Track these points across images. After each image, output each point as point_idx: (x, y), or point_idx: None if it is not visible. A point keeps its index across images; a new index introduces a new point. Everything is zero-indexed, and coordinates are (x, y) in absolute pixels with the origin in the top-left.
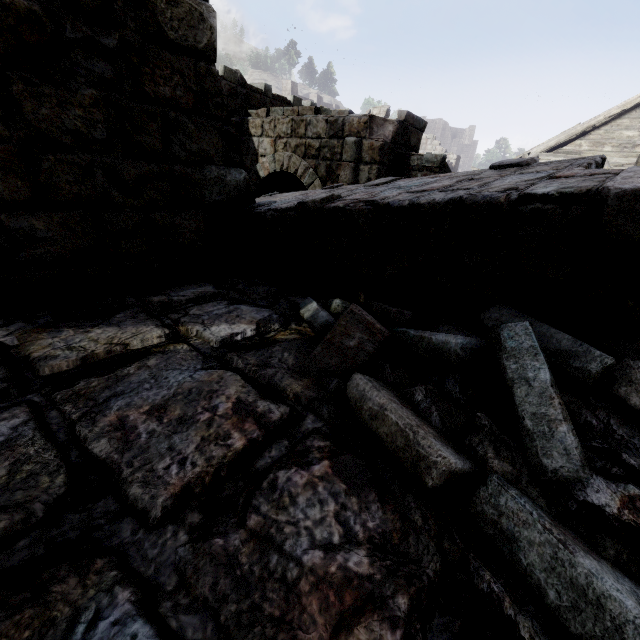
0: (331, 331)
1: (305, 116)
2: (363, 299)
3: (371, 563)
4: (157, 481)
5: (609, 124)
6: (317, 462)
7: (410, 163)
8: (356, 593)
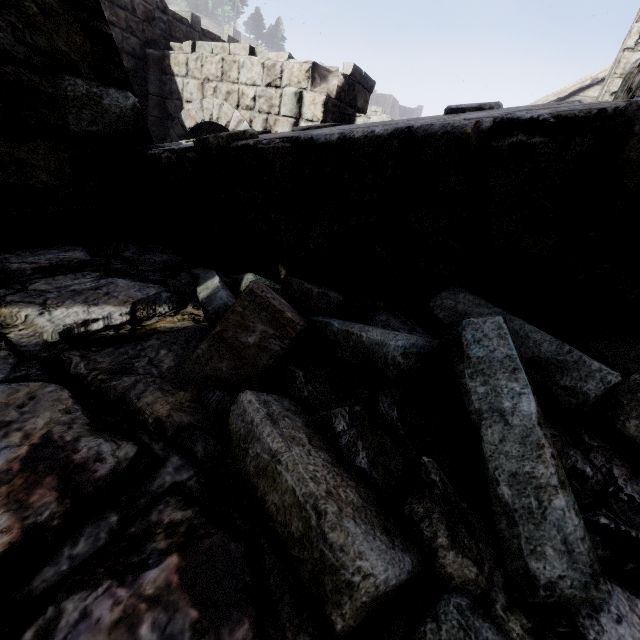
0: (222, 321)
1: (238, 56)
2: (284, 275)
3: None
4: None
5: None
6: (154, 563)
7: None
8: None
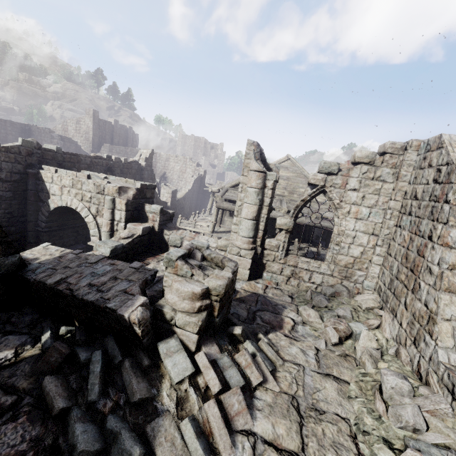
0: (45, 355)
1: (81, 179)
2: (77, 324)
3: (27, 446)
4: None
5: None
6: (21, 417)
7: (145, 209)
8: (17, 455)
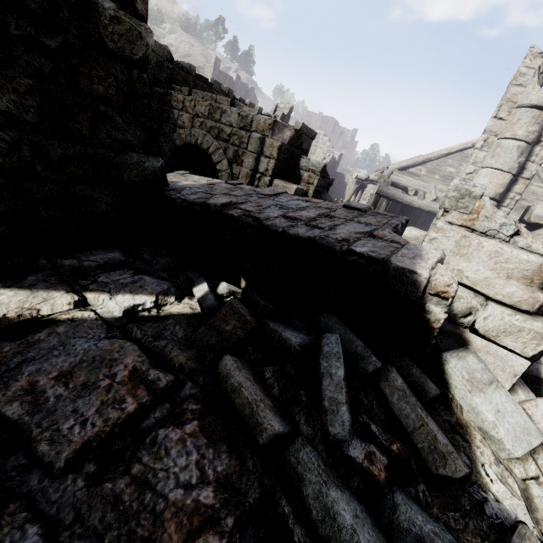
0: (214, 316)
1: (222, 105)
2: (244, 284)
3: (215, 496)
4: (62, 439)
5: (440, 160)
6: (189, 422)
7: (300, 163)
8: (201, 517)
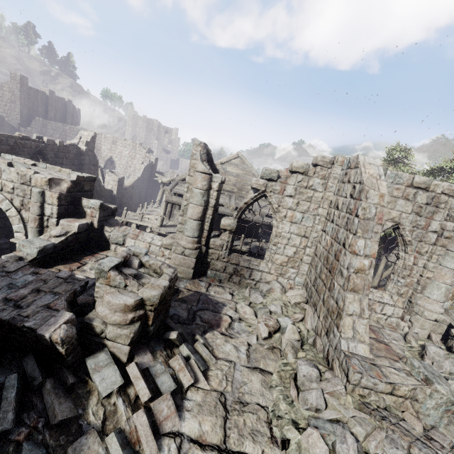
0: None
1: None
2: None
3: None
4: None
5: None
6: None
7: (83, 203)
8: None
